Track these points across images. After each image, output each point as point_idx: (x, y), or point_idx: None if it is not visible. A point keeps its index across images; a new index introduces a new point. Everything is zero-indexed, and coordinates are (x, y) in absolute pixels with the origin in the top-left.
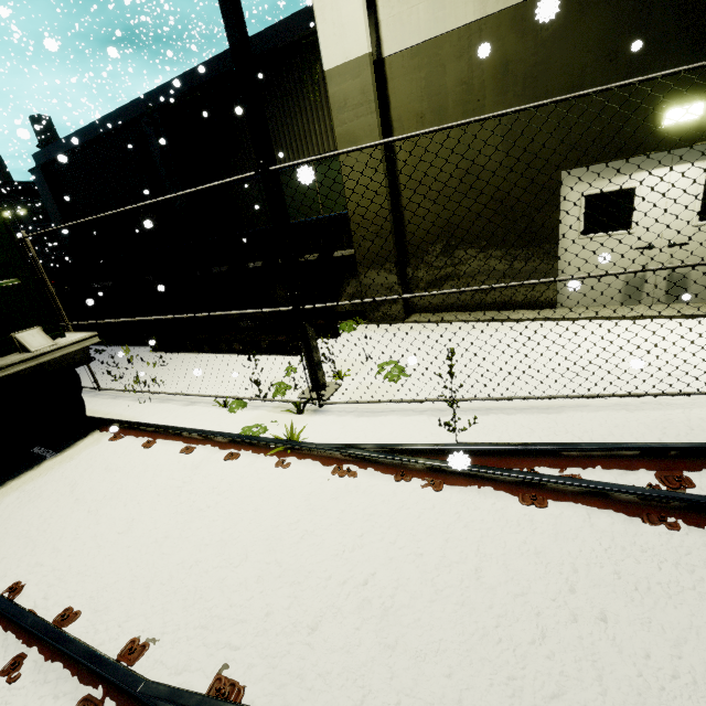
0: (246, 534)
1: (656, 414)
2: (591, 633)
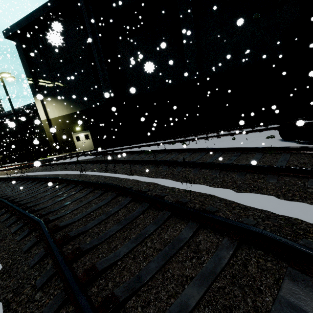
0: None
1: None
2: None
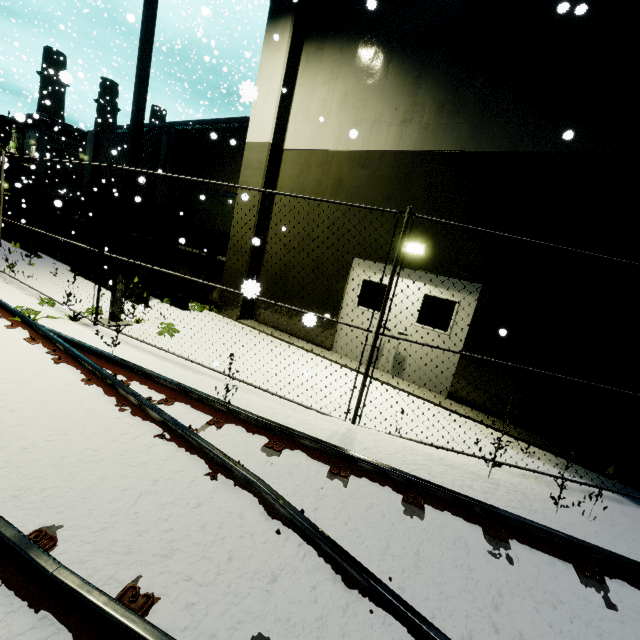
0: None
1: (239, 392)
2: None
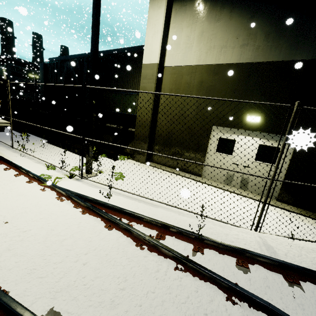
0: (5, 205)
1: (186, 218)
2: (76, 266)
